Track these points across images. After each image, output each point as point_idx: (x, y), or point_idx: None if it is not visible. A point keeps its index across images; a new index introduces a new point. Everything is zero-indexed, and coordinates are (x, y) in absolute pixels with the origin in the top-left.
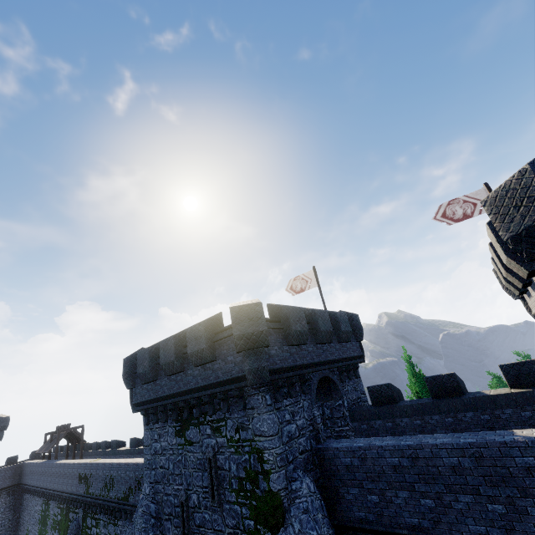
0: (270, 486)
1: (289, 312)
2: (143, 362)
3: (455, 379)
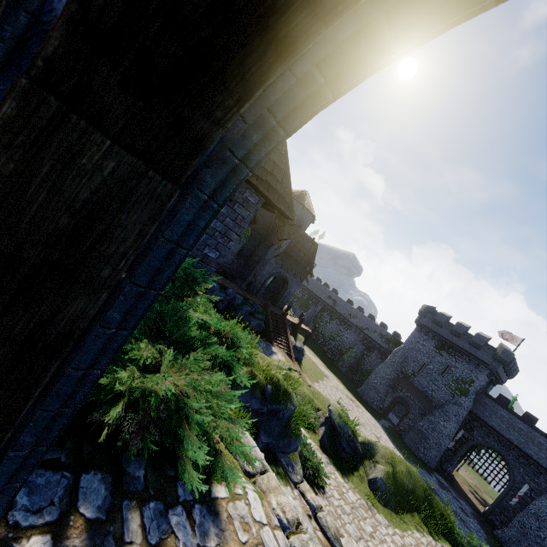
0: (469, 388)
1: (514, 360)
2: (441, 318)
3: (536, 420)
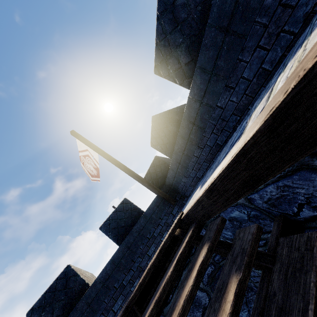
0: None
1: None
2: None
3: None
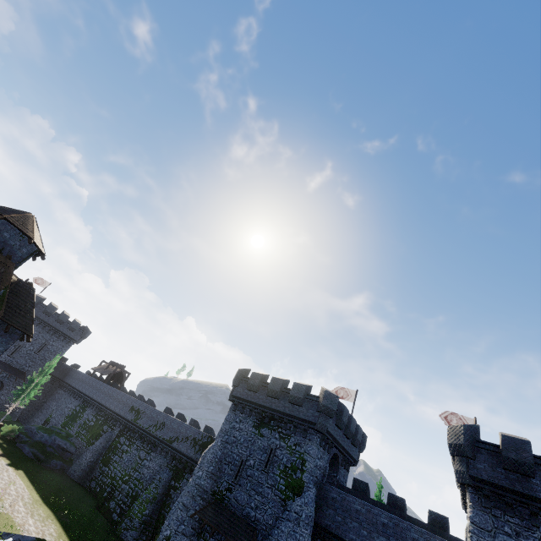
0: (302, 477)
1: (344, 409)
2: (255, 379)
3: (403, 502)
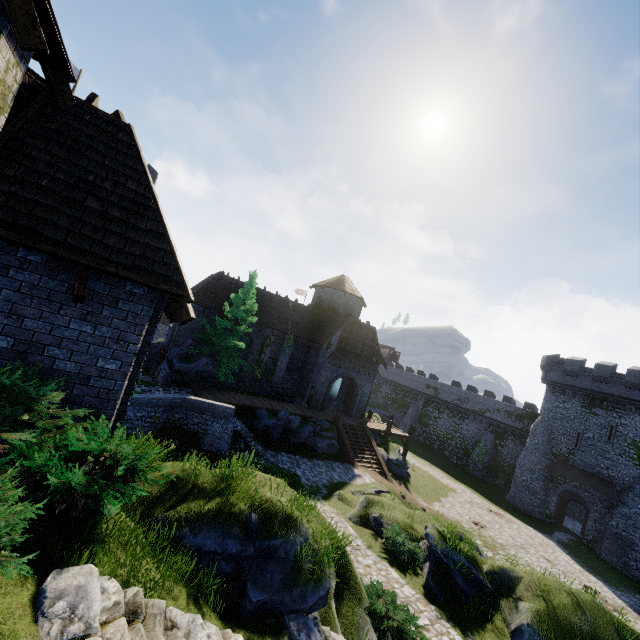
0: None
1: None
2: (572, 366)
3: None
